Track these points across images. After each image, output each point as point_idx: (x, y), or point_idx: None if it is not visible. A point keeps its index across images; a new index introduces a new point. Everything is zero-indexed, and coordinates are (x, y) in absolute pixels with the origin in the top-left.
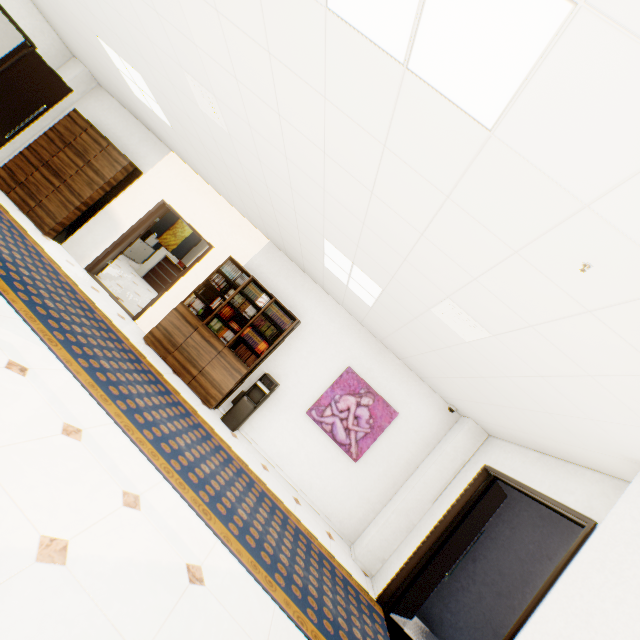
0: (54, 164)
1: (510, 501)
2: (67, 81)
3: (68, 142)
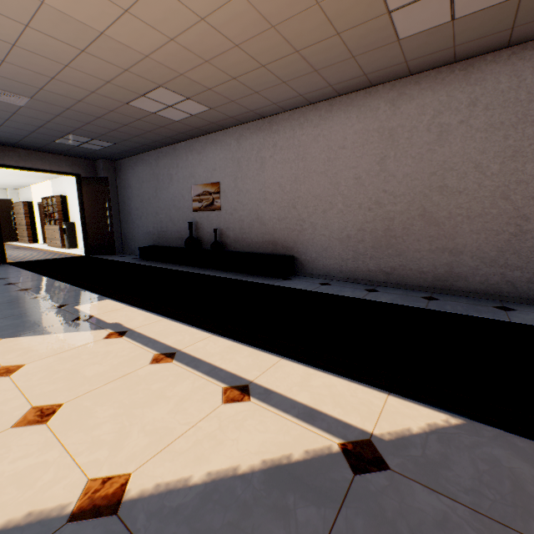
0: (20, 223)
1: (125, 177)
2: (10, 198)
3: (18, 214)
